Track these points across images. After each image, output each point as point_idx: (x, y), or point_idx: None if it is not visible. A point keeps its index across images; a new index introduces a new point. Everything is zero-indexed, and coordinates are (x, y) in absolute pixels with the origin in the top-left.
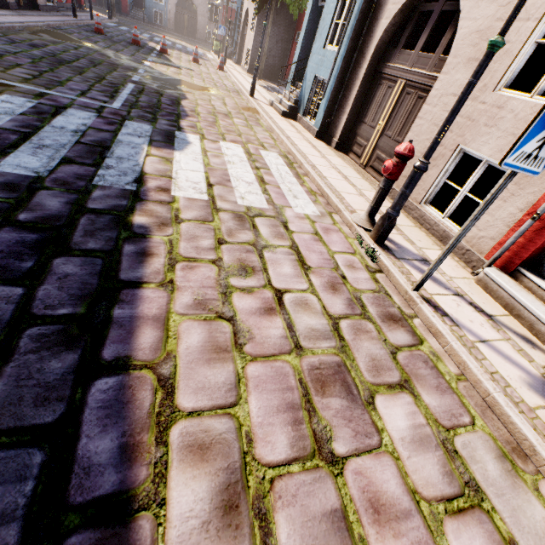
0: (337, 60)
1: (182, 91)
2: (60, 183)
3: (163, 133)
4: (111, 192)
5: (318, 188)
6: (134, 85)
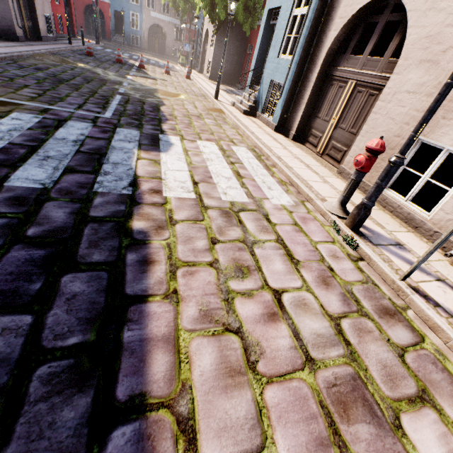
0: (291, 66)
1: (160, 98)
2: (64, 193)
3: (149, 137)
4: (110, 197)
5: (286, 178)
6: (120, 96)
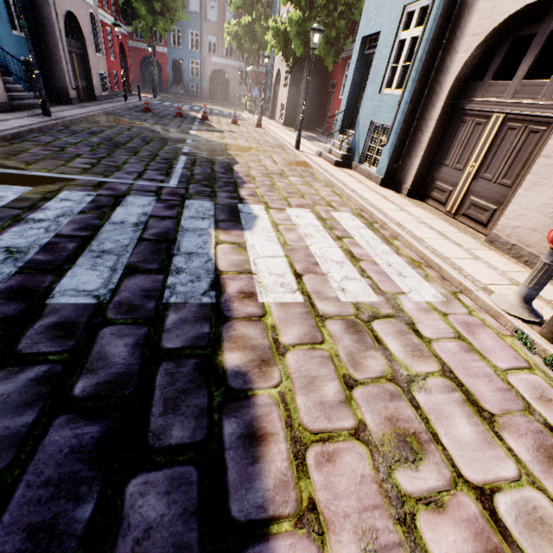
0: (401, 102)
1: (231, 155)
2: (124, 309)
3: (225, 209)
4: (186, 312)
5: (418, 255)
6: (185, 157)
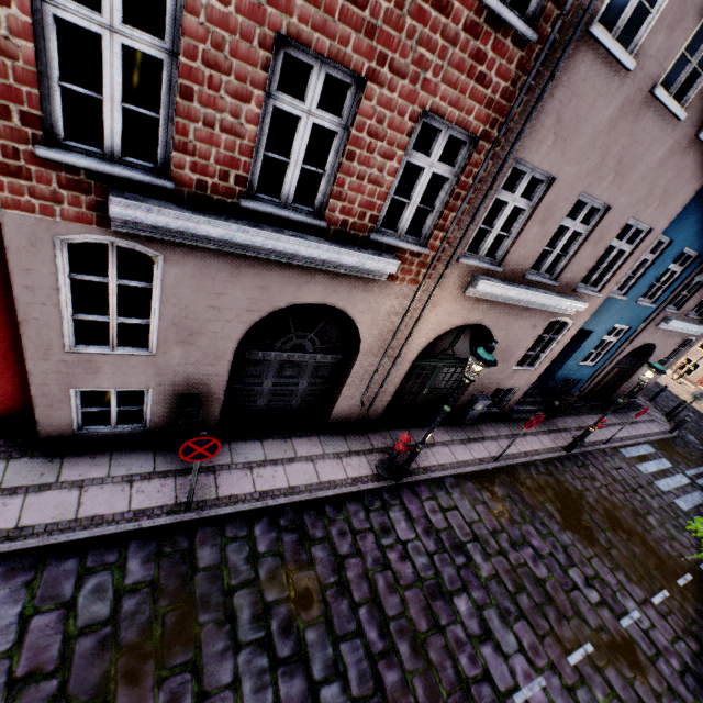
0: None
1: None
2: None
3: None
4: None
5: None
6: None
